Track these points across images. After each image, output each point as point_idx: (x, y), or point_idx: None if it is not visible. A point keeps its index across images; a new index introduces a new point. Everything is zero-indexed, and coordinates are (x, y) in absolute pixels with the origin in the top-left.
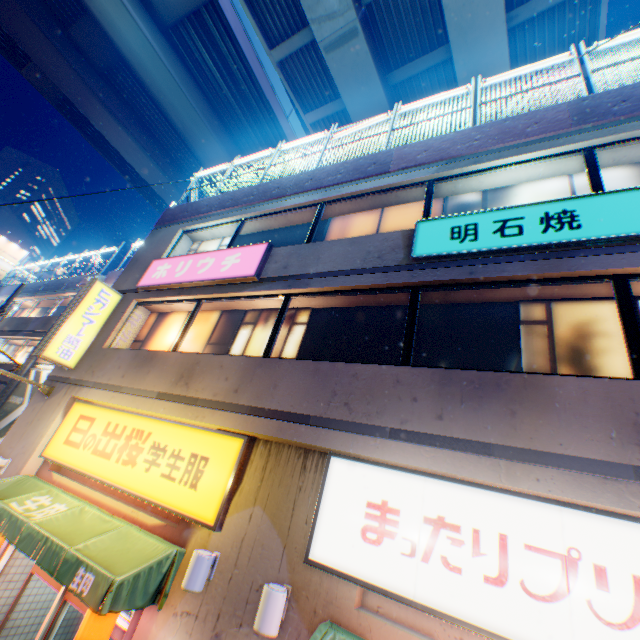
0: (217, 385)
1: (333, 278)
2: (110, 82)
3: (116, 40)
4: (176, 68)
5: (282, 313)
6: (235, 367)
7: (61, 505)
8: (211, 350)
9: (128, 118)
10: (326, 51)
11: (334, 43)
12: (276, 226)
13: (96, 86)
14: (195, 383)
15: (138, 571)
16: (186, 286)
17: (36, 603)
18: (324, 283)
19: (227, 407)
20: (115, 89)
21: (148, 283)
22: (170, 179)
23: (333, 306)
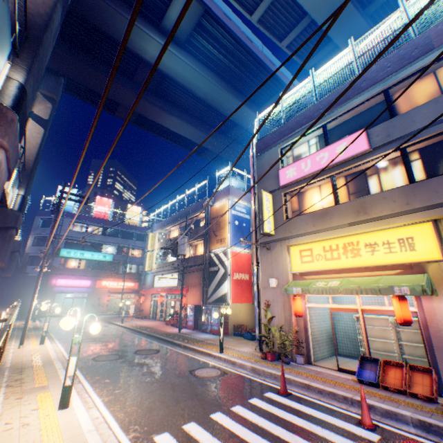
0: (388, 206)
1: (435, 127)
2: (157, 94)
3: (161, 69)
4: (194, 64)
5: (404, 159)
6: (394, 195)
7: (333, 282)
8: (353, 197)
9: (172, 109)
10: None
11: None
12: (344, 119)
13: (154, 101)
14: (370, 211)
15: (425, 281)
16: (315, 173)
17: (318, 331)
18: (429, 132)
19: (406, 213)
20: (160, 97)
21: (286, 182)
22: (202, 131)
23: (432, 143)
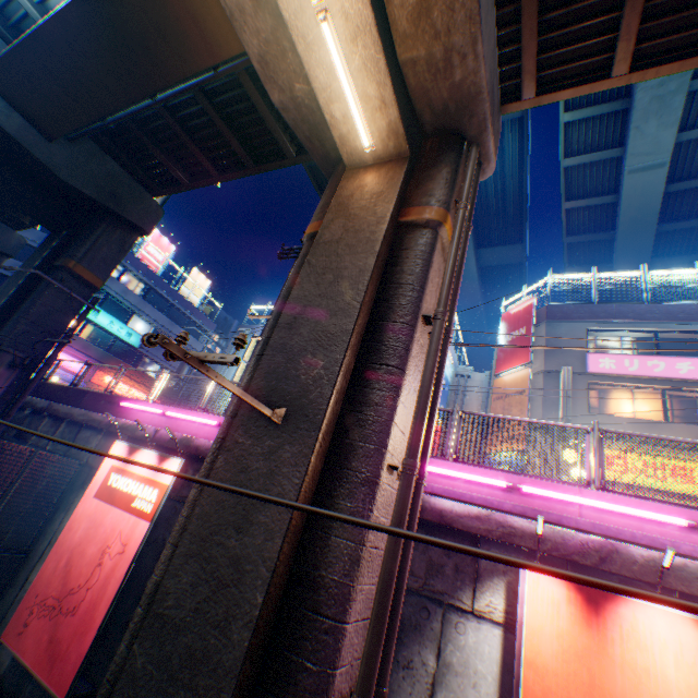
0: None
1: None
2: None
3: None
4: None
5: None
6: None
7: None
8: (678, 420)
9: None
10: (628, 173)
11: (639, 169)
12: (675, 336)
13: None
14: None
15: None
16: (641, 378)
17: None
18: None
19: None
20: None
21: (598, 371)
22: None
23: None
